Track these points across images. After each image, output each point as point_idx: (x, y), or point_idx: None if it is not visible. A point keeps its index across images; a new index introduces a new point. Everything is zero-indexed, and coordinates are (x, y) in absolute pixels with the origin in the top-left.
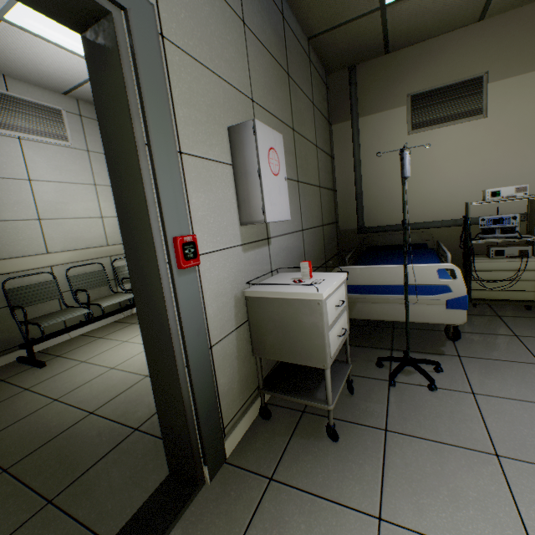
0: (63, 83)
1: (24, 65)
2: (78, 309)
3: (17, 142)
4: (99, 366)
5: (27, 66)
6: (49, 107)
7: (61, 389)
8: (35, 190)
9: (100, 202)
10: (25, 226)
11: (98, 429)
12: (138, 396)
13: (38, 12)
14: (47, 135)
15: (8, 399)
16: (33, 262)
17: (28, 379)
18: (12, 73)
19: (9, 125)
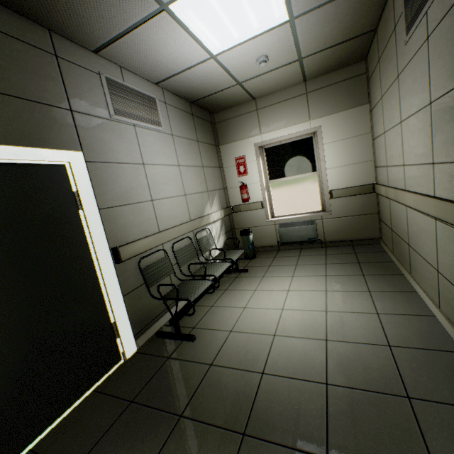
0: (164, 72)
1: (146, 56)
2: (200, 282)
3: (133, 129)
4: (257, 334)
5: (147, 57)
6: (148, 96)
7: (250, 361)
8: (147, 173)
9: (183, 181)
10: (144, 208)
11: (363, 401)
12: (351, 362)
13: (202, 1)
14: (149, 122)
15: (206, 376)
16: (153, 241)
17: (195, 353)
18: (128, 65)
19: (128, 114)
